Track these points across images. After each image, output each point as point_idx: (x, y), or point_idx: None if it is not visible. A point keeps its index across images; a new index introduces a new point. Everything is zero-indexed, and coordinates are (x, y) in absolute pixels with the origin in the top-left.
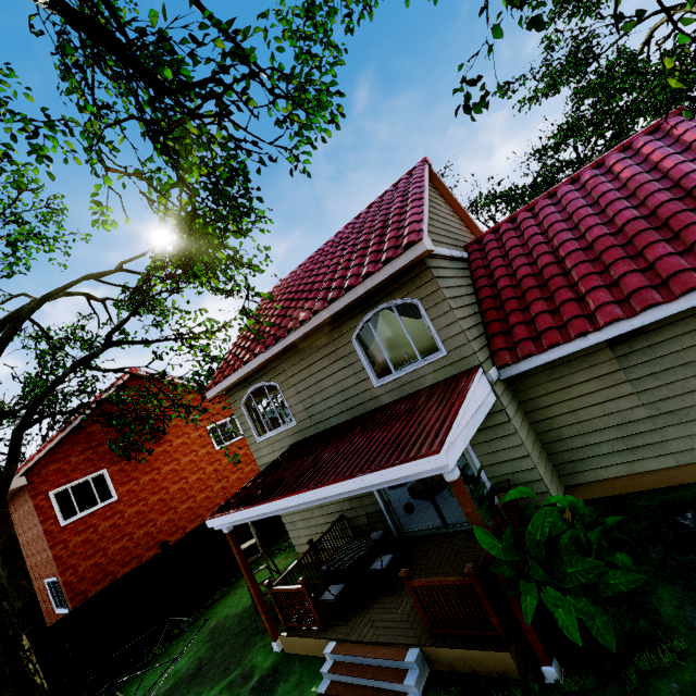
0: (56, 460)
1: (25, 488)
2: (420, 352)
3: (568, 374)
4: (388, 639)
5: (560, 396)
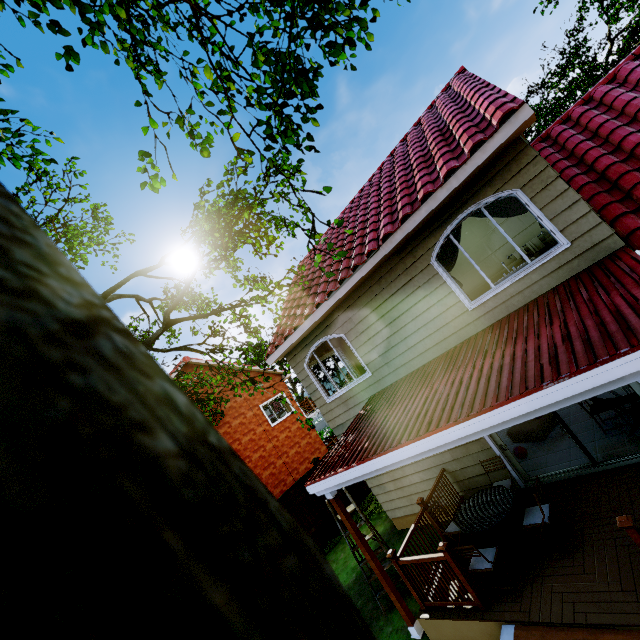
0: None
1: None
2: (492, 278)
3: None
4: (608, 620)
5: None
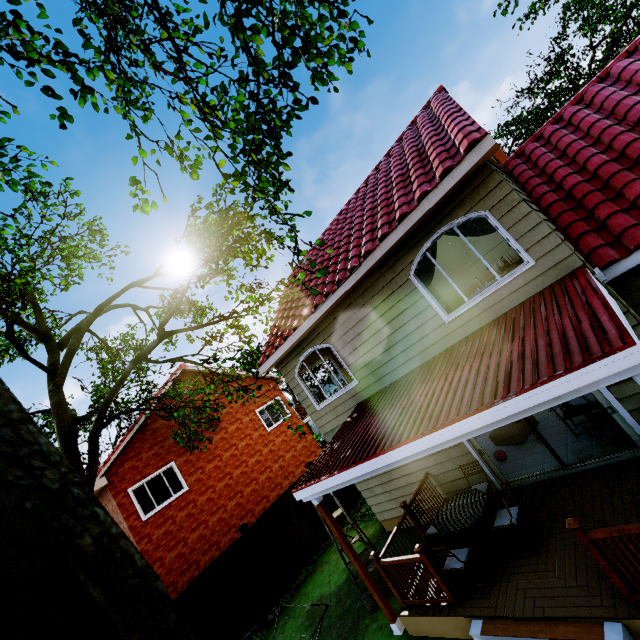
0: (129, 458)
1: (107, 488)
2: (473, 288)
3: None
4: (562, 613)
5: None
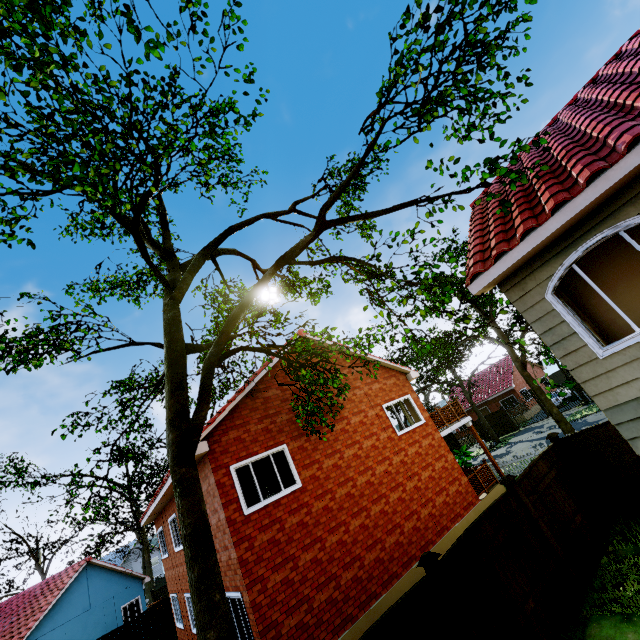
0: (235, 426)
1: (205, 458)
2: None
3: None
4: None
5: None
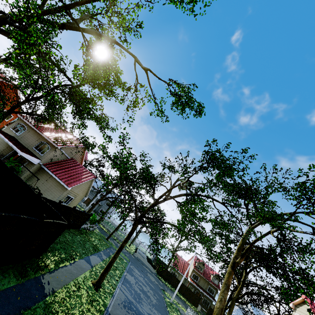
0: None
1: None
2: None
3: (45, 174)
4: None
5: (41, 175)
